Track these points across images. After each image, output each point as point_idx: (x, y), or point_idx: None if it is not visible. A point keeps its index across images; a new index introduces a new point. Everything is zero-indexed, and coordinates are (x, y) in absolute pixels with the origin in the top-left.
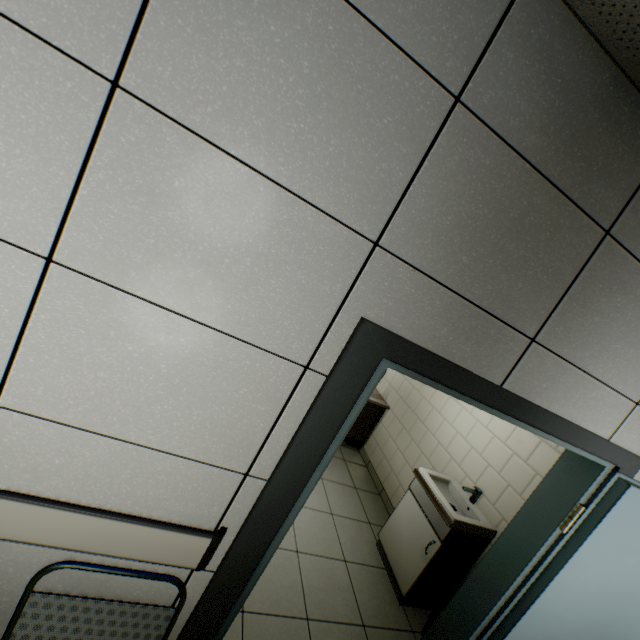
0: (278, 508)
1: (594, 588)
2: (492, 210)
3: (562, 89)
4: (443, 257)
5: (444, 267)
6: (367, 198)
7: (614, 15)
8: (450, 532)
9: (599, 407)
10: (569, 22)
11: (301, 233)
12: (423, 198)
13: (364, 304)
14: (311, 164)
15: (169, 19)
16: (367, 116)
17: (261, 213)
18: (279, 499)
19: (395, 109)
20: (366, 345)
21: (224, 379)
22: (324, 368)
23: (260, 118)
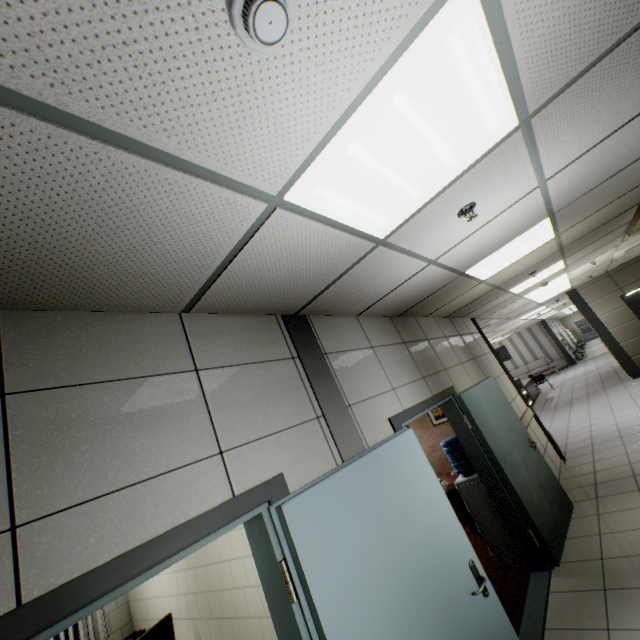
0: None
1: (368, 601)
2: None
3: None
4: None
5: None
6: None
7: None
8: None
9: (189, 488)
10: None
11: None
12: None
13: None
14: None
15: None
16: None
17: None
18: None
19: None
20: None
21: None
22: None
23: None
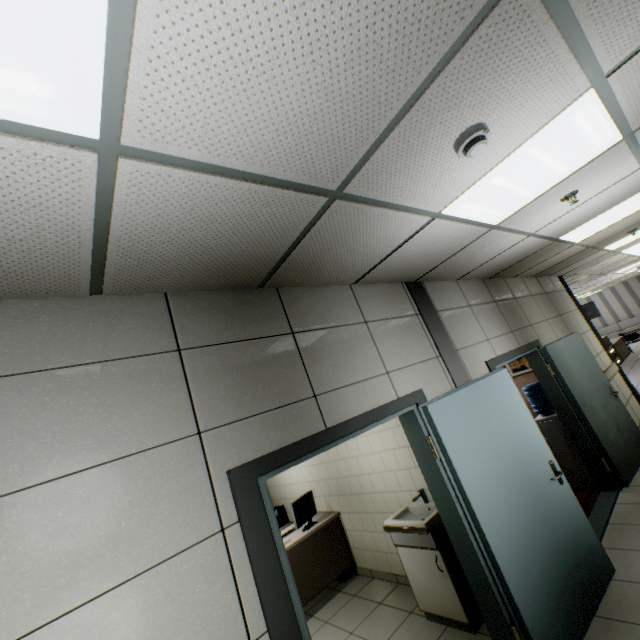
0: (292, 639)
1: (481, 466)
2: (238, 370)
3: (219, 311)
4: (237, 406)
5: (242, 409)
6: (175, 419)
7: (210, 285)
8: (433, 536)
9: (376, 390)
10: (198, 294)
11: (155, 466)
12: (202, 394)
13: (221, 464)
14: (133, 433)
15: (2, 444)
16: (144, 390)
17: (124, 479)
18: (286, 632)
19: (155, 377)
20: (242, 481)
21: (180, 594)
22: (233, 518)
23: (88, 439)
